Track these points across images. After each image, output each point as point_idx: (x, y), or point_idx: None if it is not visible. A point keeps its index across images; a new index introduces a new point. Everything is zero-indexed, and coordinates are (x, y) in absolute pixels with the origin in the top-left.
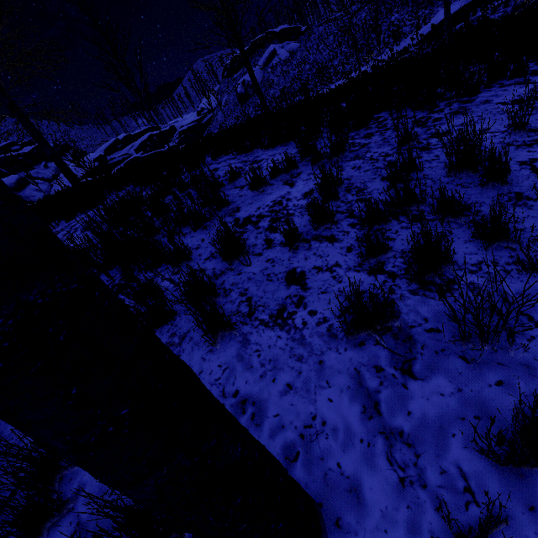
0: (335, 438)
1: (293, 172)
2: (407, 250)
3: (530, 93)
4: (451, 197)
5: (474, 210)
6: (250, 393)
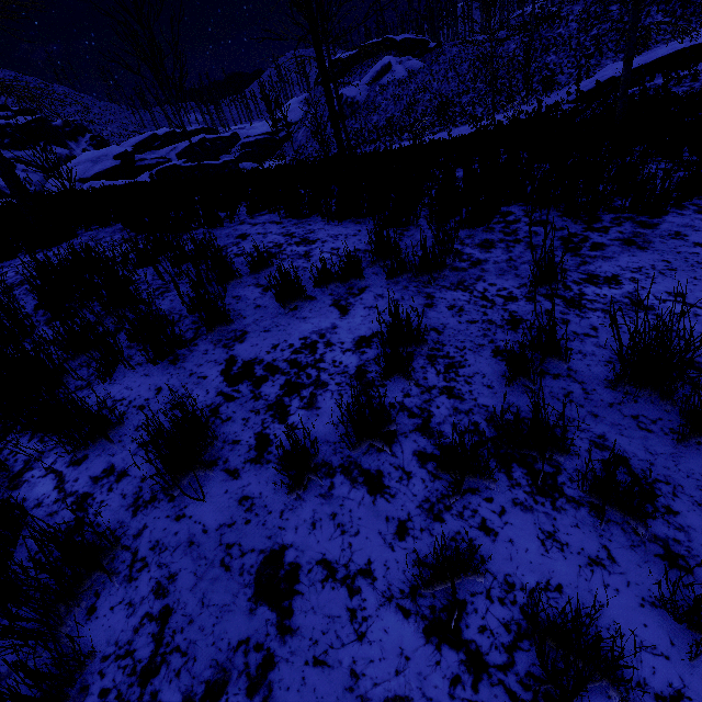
0: None
1: (354, 284)
2: (517, 583)
3: None
4: (628, 486)
5: (662, 504)
6: None
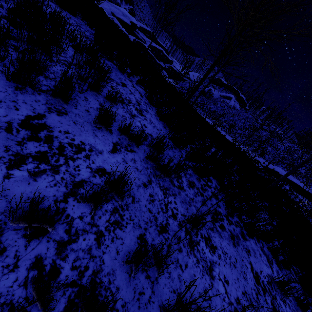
0: None
1: (133, 145)
2: None
3: (265, 278)
4: None
5: None
6: None
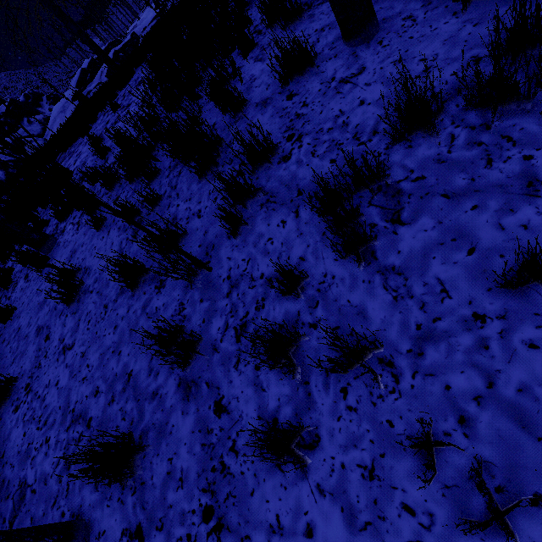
0: (377, 4)
1: None
2: None
3: None
4: None
5: None
6: (325, 25)
